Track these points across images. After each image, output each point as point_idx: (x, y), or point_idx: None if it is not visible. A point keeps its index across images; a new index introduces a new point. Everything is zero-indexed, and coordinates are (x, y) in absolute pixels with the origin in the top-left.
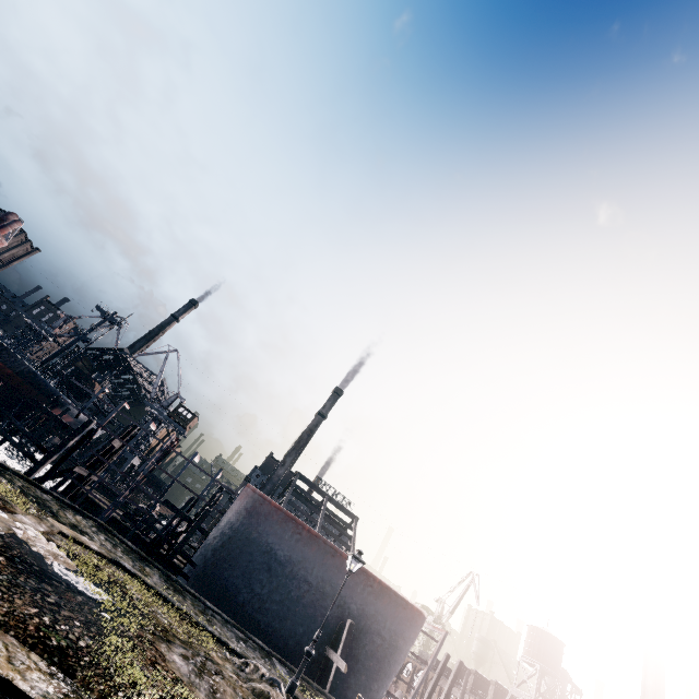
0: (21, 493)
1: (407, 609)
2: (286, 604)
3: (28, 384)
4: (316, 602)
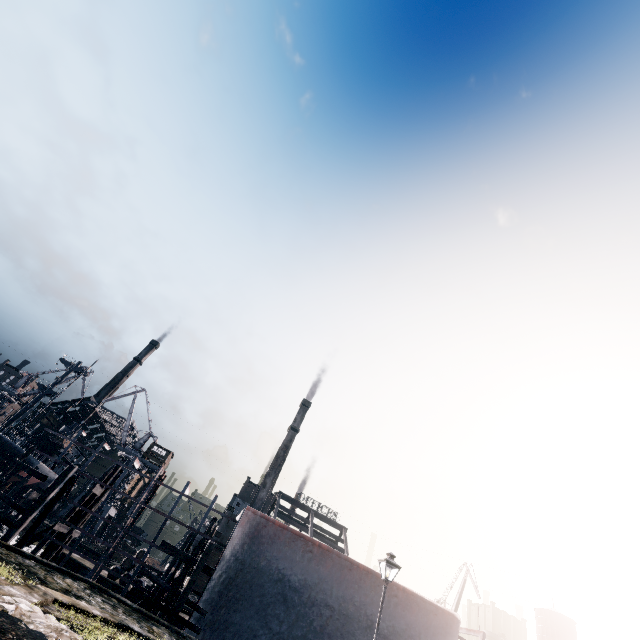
0: (0, 561)
1: (439, 615)
2: (310, 638)
3: None
4: (341, 628)
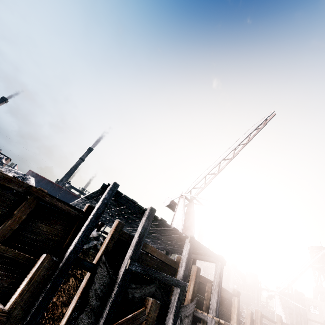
0: None
1: None
2: None
3: None
4: None
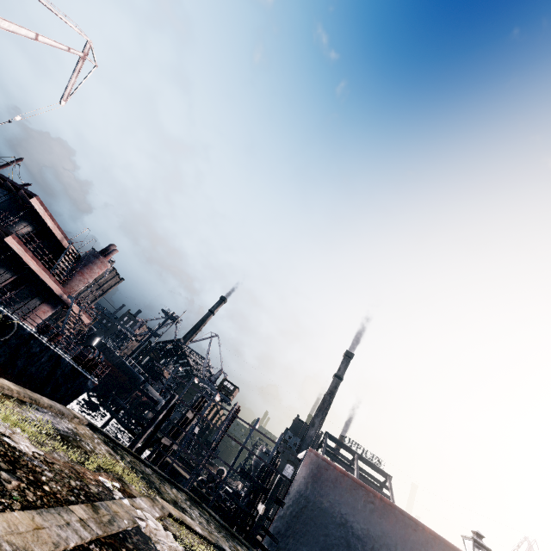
0: (131, 469)
1: None
2: None
3: (121, 373)
4: None
